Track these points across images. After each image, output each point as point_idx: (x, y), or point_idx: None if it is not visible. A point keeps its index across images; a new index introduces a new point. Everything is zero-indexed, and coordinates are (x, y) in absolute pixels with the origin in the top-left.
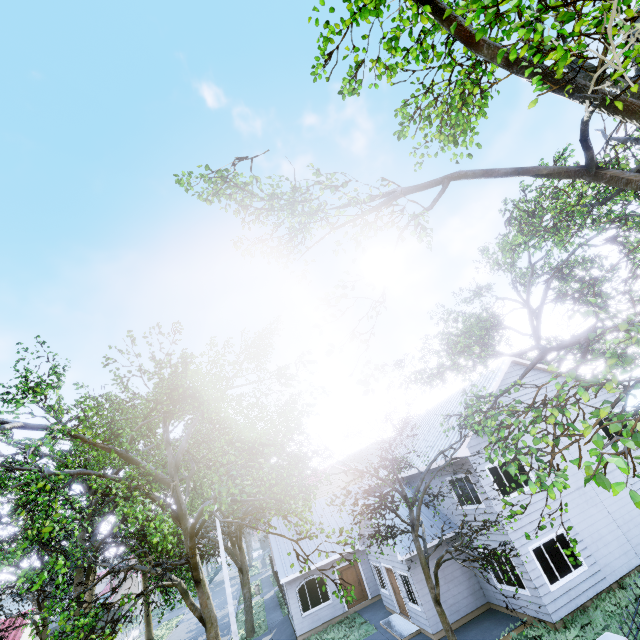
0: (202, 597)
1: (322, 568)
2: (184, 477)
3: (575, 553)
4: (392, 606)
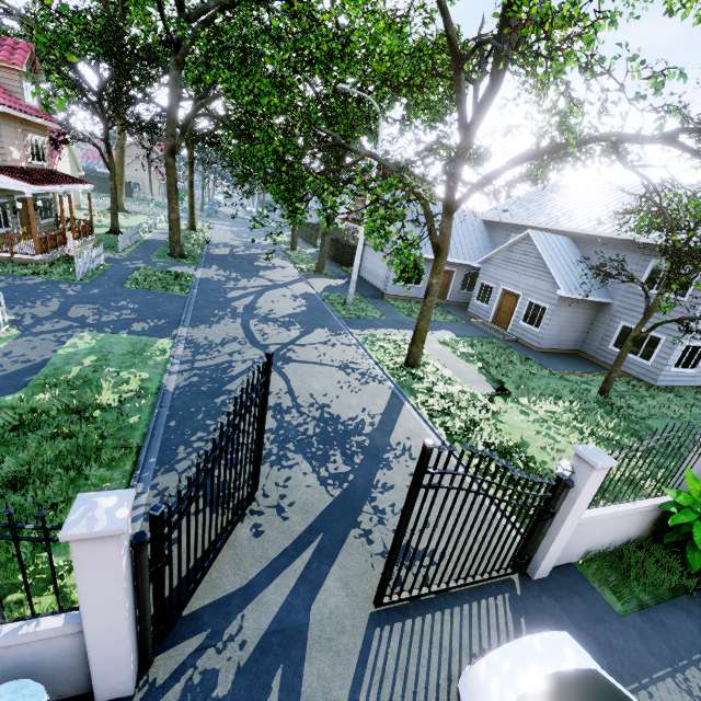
0: (448, 229)
1: (427, 261)
2: (470, 77)
3: (700, 361)
4: (483, 315)
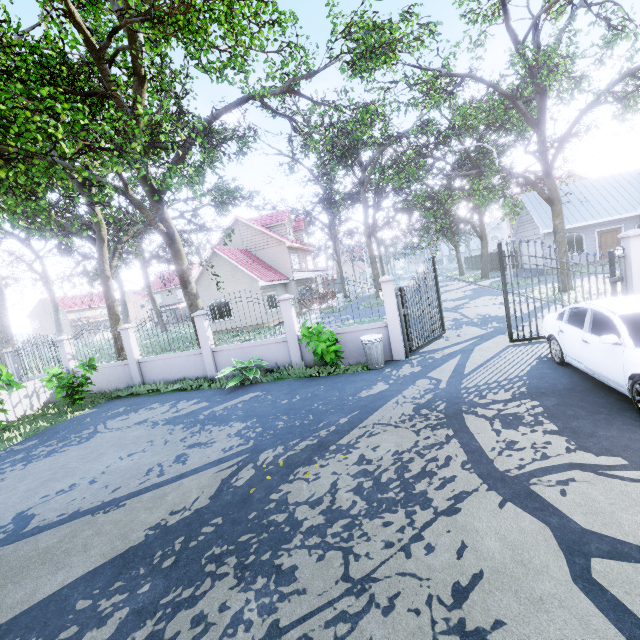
0: (552, 185)
1: (582, 229)
2: (531, 98)
3: None
4: None
